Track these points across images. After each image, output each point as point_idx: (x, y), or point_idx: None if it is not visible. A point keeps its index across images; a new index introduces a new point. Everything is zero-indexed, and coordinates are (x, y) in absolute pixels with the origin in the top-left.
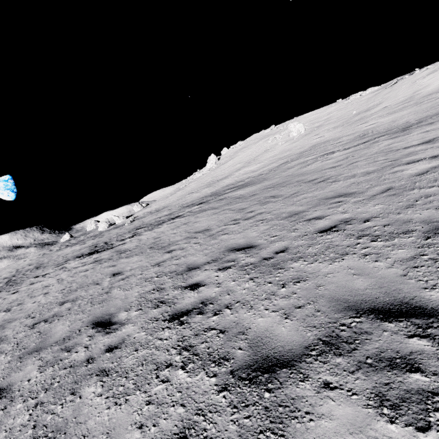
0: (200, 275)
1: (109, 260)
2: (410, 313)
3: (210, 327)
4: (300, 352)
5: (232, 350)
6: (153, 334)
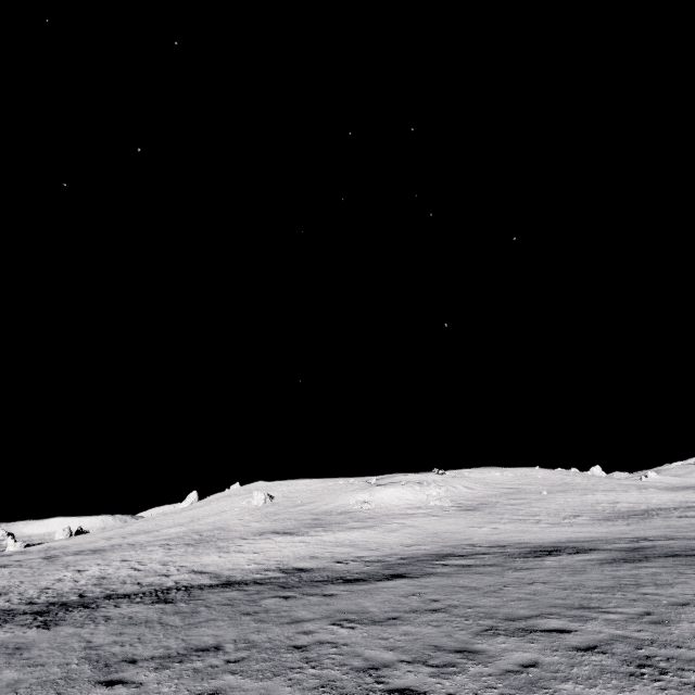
0: None
1: None
2: None
3: None
4: None
5: None
6: None
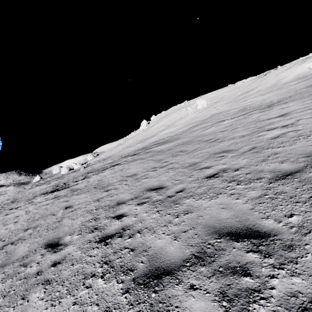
0: (125, 208)
1: (64, 196)
2: (251, 235)
3: (125, 247)
4: (179, 264)
5: (136, 263)
6: (86, 252)
